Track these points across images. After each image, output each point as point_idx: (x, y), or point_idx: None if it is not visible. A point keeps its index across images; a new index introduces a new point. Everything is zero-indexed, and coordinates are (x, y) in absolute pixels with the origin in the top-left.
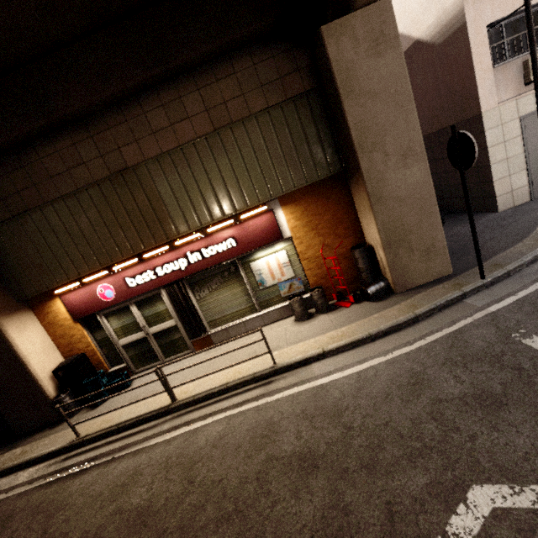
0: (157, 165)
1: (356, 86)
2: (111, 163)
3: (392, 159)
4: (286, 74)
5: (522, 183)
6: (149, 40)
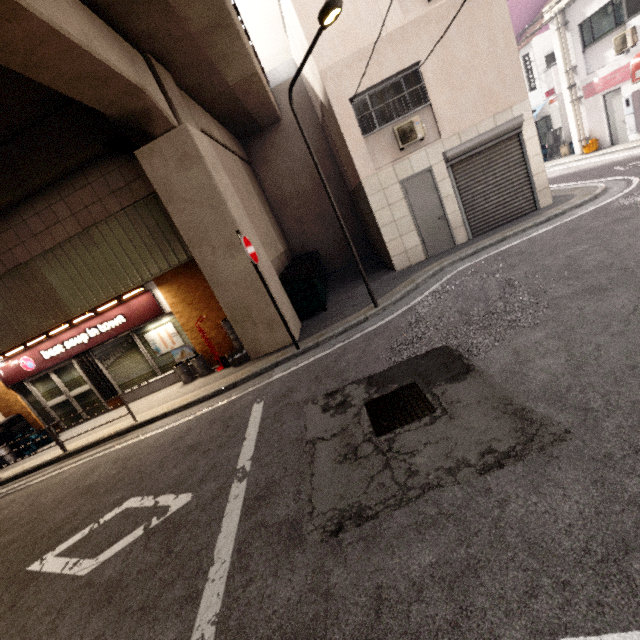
0: (44, 260)
1: (174, 195)
2: (6, 262)
3: (219, 251)
4: (131, 181)
5: (415, 243)
6: (7, 171)
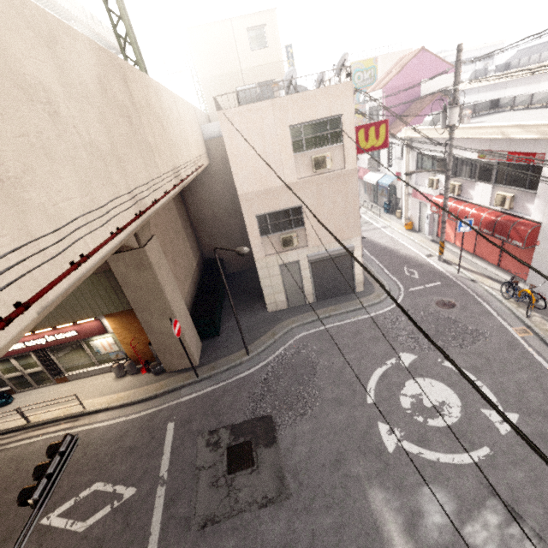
0: None
1: (129, 283)
2: None
3: (155, 315)
4: None
5: (282, 299)
6: None
